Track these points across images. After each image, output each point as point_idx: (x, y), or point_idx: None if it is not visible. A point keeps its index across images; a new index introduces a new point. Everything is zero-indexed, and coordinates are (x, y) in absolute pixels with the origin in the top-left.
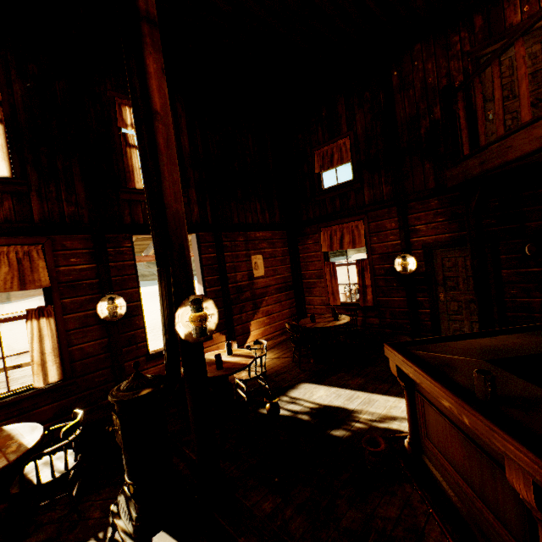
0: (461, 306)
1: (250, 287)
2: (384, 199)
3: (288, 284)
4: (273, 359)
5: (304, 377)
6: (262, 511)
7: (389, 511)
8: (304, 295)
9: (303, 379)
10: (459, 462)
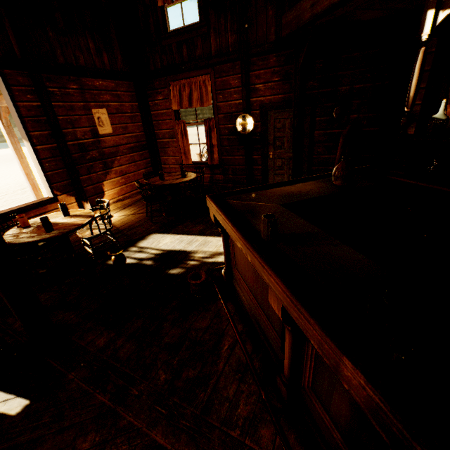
0: (284, 163)
1: (96, 146)
2: (229, 51)
3: (142, 143)
4: (128, 216)
5: (155, 229)
6: (96, 346)
7: (202, 324)
8: (159, 155)
9: (153, 231)
10: (251, 284)
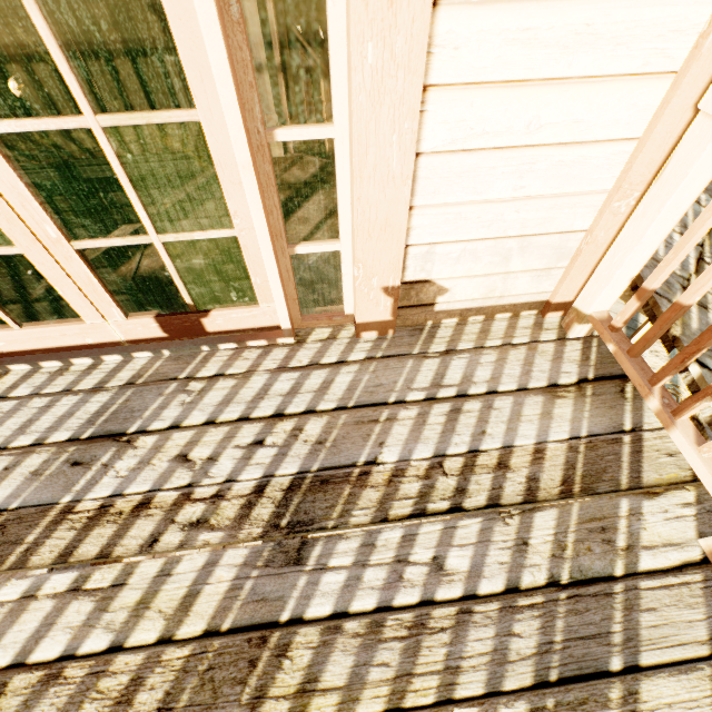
0: None
1: None
2: None
3: None
4: None
5: None
6: None
7: None
8: None
9: None
10: None
